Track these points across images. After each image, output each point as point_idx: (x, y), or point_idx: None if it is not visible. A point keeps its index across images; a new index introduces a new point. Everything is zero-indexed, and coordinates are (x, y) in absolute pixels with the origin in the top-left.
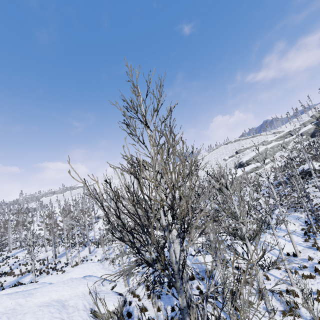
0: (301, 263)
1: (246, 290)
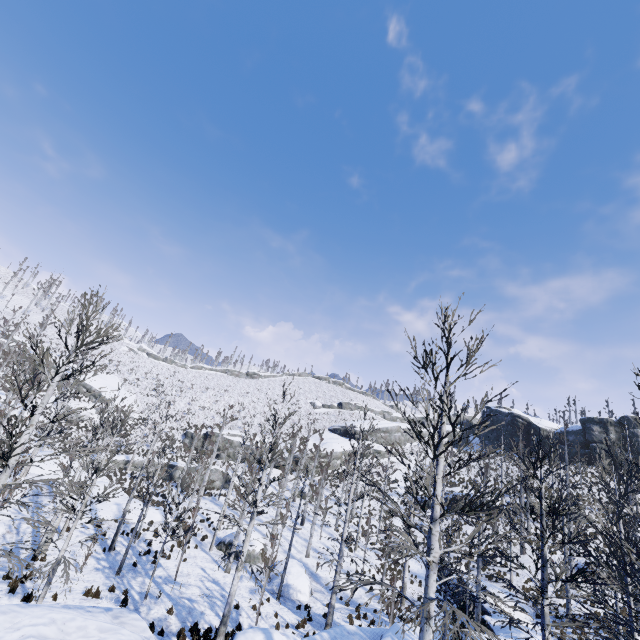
0: None
1: None
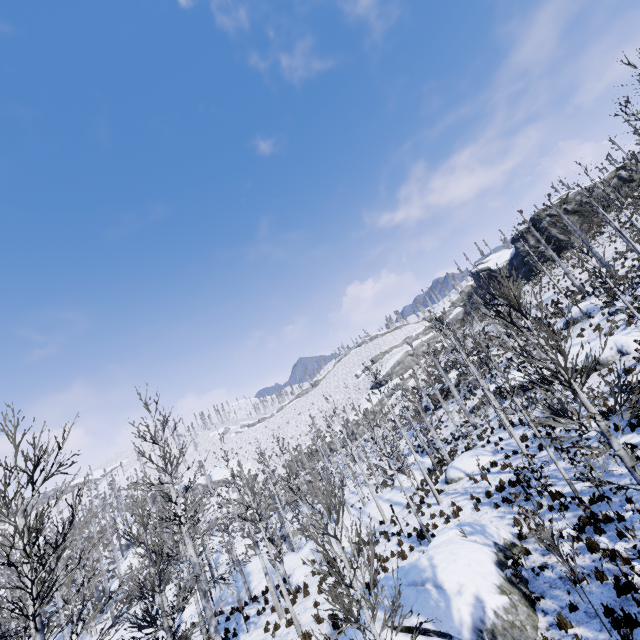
0: (383, 530)
1: (315, 581)
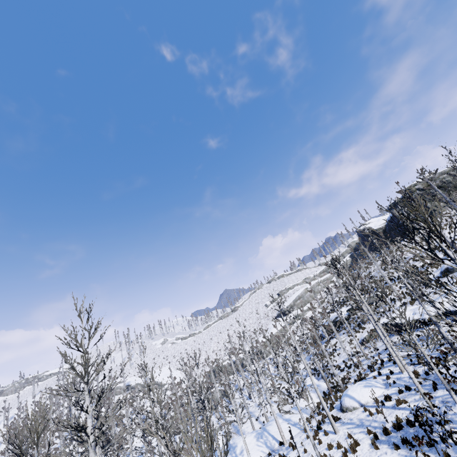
0: (282, 453)
1: None
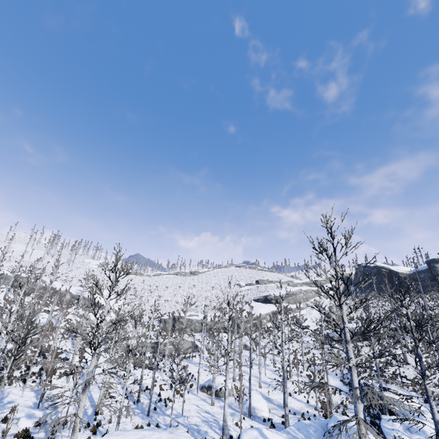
0: None
1: None
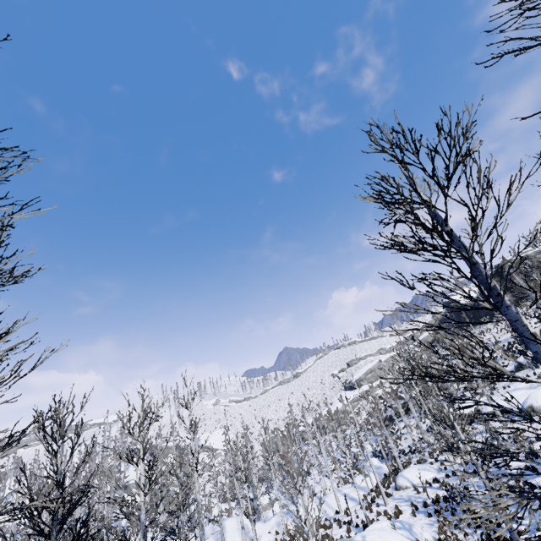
0: (337, 518)
1: None
